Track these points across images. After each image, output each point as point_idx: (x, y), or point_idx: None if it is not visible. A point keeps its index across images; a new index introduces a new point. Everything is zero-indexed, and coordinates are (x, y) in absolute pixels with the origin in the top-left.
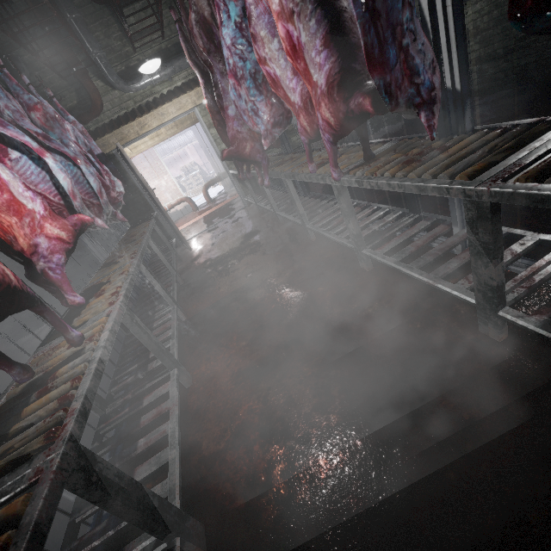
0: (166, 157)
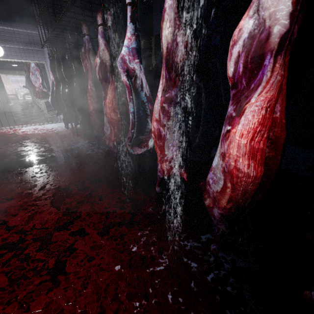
0: (14, 78)
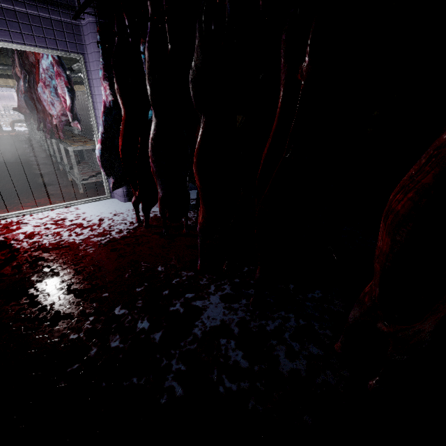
0: None
